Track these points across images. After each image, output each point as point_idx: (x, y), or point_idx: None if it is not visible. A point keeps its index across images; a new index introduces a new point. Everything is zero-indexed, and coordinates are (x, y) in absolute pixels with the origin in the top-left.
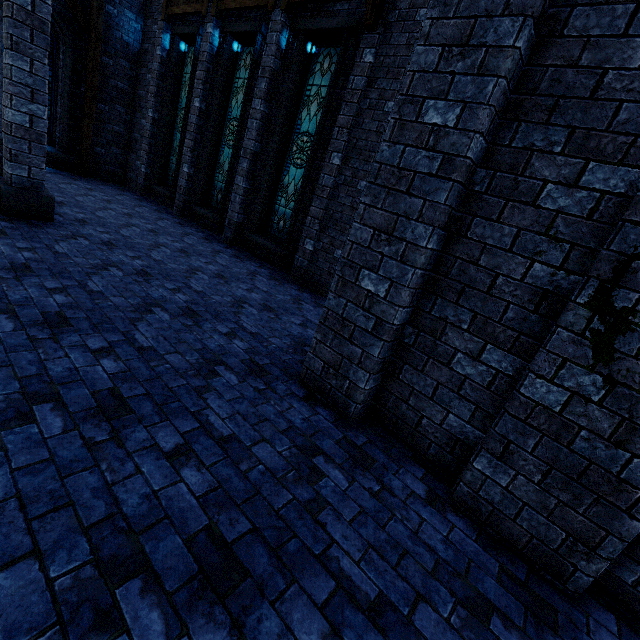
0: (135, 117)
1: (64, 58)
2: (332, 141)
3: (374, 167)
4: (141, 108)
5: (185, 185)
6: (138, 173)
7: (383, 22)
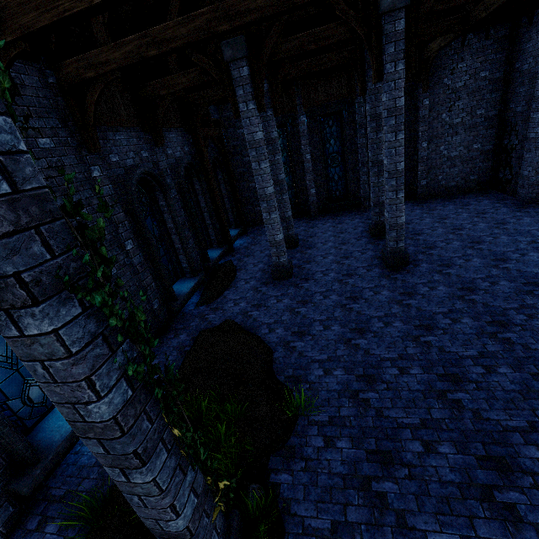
0: (240, 186)
1: (222, 177)
2: (420, 139)
3: (538, 144)
4: (245, 178)
5: (316, 199)
6: (260, 214)
7: (429, 88)
